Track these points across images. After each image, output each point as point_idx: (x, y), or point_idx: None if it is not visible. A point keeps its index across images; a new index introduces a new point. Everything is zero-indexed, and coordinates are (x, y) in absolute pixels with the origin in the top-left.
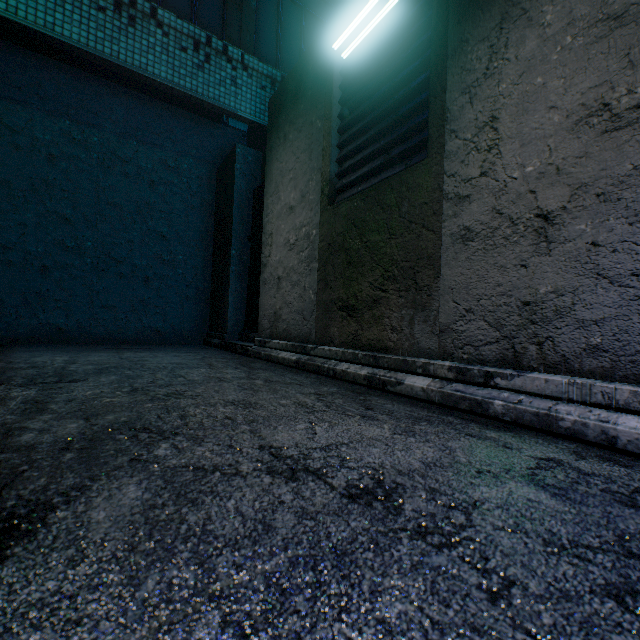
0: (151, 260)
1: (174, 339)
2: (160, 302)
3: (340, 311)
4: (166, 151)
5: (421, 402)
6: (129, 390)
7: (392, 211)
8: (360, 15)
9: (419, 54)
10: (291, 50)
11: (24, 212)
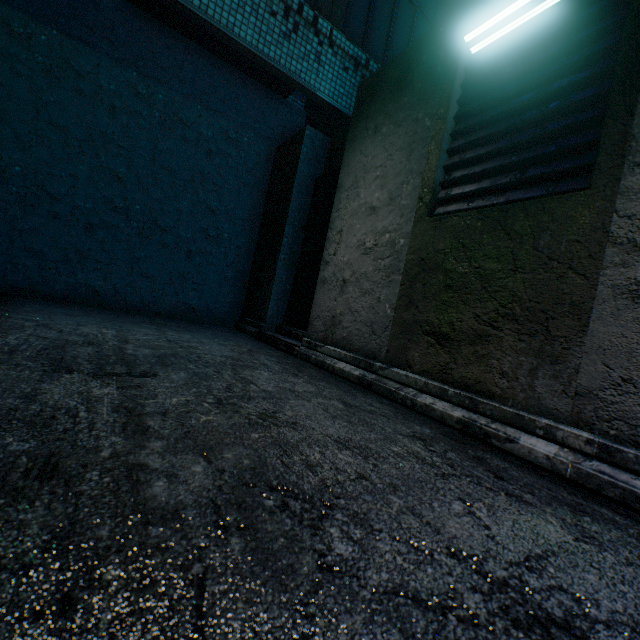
0: (196, 233)
1: (206, 319)
2: (198, 278)
3: (426, 336)
4: (229, 121)
5: (542, 471)
6: (214, 401)
7: (523, 240)
8: (512, 6)
9: (589, 63)
10: (379, 32)
11: (77, 163)
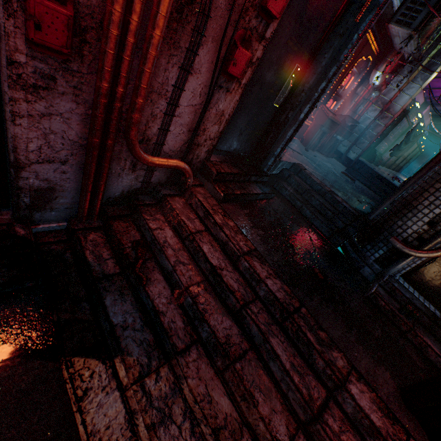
0: None
1: None
2: None
3: None
4: None
5: None
6: None
7: None
8: None
9: None
10: None
11: None
